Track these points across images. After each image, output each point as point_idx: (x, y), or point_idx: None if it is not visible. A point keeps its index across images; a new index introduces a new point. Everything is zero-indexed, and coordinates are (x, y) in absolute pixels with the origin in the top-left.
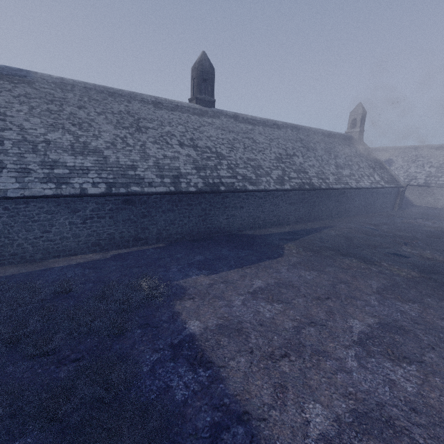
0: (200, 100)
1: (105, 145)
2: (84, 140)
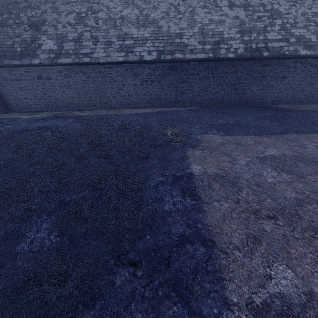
0: None
1: (160, 15)
2: (146, 13)
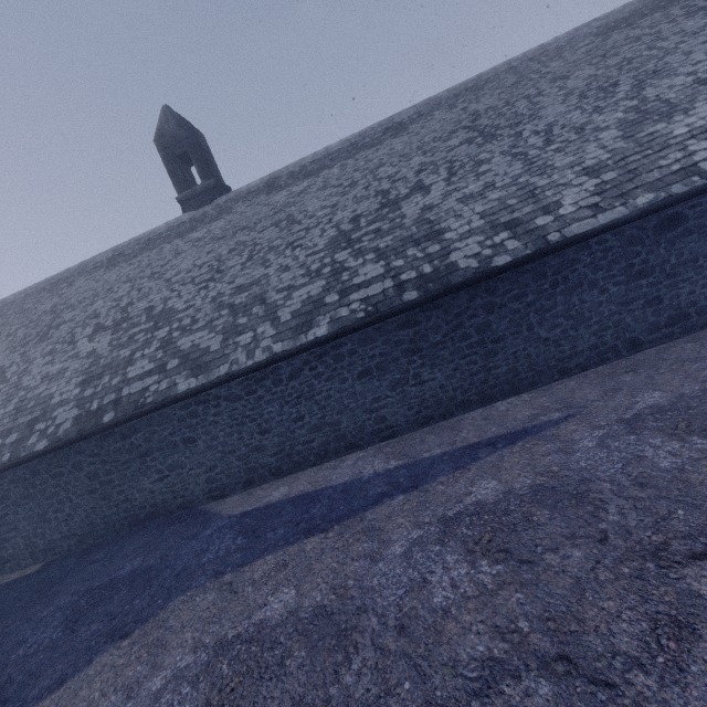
0: (187, 202)
1: None
2: None
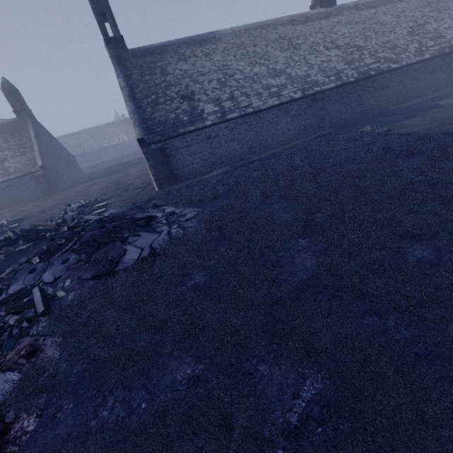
0: (323, 3)
1: (284, 66)
2: (272, 67)
